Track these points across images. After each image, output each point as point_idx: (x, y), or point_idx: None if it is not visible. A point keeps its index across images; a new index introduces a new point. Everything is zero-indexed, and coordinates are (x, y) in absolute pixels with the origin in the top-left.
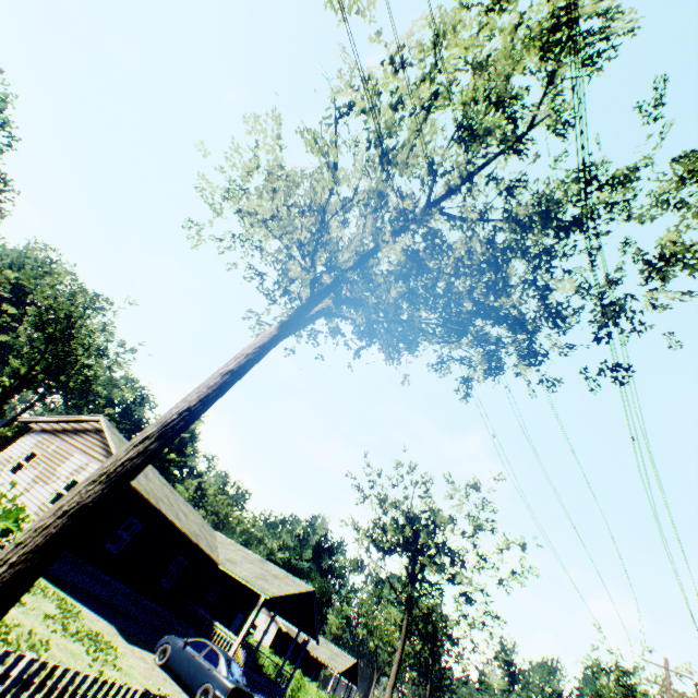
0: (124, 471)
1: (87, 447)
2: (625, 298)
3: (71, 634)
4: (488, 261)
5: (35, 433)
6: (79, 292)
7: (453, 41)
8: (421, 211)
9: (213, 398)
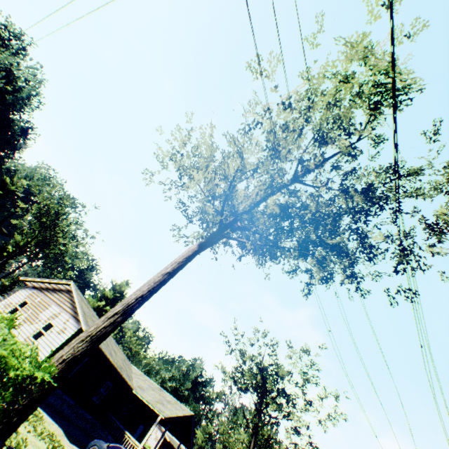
0: (101, 335)
1: (60, 301)
2: (413, 244)
3: (38, 434)
4: (328, 214)
5: (28, 288)
6: (65, 198)
7: (320, 98)
8: (290, 181)
9: (156, 289)
